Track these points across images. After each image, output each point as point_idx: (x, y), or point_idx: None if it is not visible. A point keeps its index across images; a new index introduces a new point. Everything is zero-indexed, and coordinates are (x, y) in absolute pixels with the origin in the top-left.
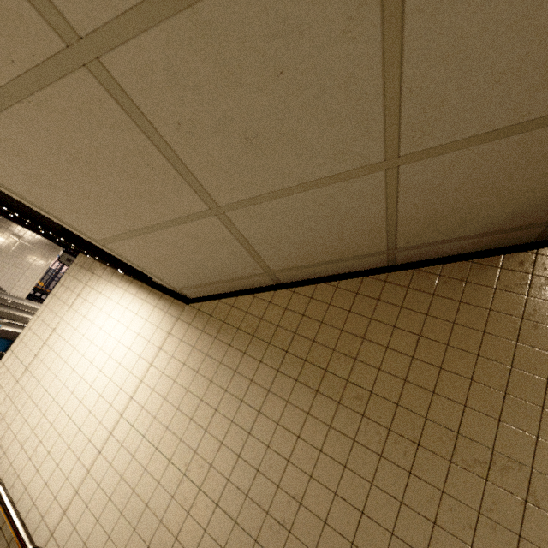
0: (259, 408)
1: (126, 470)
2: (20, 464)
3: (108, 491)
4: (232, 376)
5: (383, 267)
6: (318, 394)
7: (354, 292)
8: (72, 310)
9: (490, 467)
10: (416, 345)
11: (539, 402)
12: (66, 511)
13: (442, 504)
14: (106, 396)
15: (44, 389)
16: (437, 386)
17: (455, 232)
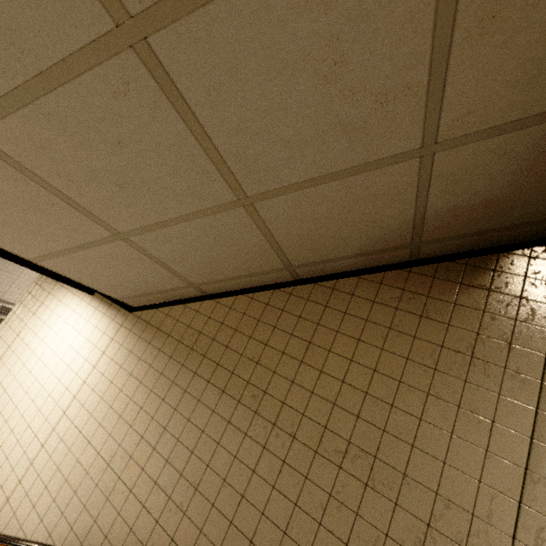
0: (175, 406)
1: (62, 462)
2: None
3: (45, 480)
4: (158, 378)
5: (291, 281)
6: (223, 394)
7: (265, 303)
8: (35, 317)
9: (344, 457)
10: (306, 351)
11: (390, 401)
12: (9, 499)
13: (304, 488)
14: (54, 396)
15: (4, 389)
16: (316, 387)
17: (335, 253)
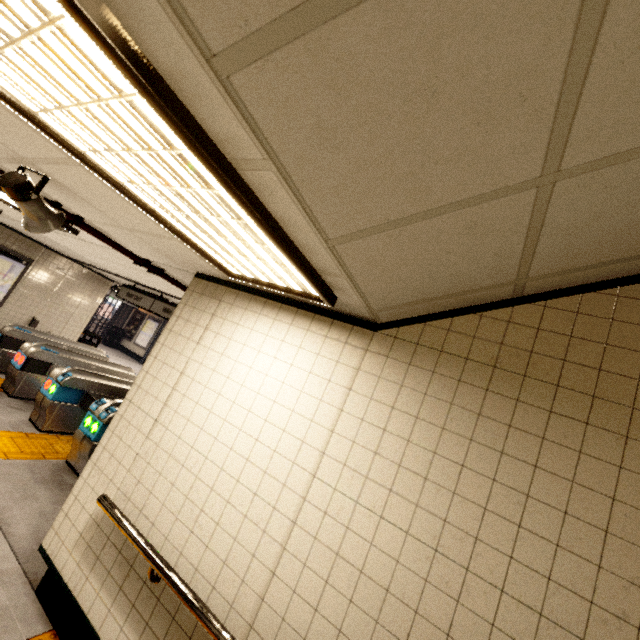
0: (533, 462)
1: (341, 545)
2: (180, 538)
3: (321, 572)
4: (475, 420)
5: None
6: (629, 440)
7: None
8: (202, 347)
9: None
10: None
11: None
12: (264, 597)
13: None
14: (284, 452)
15: (189, 445)
16: None
17: None
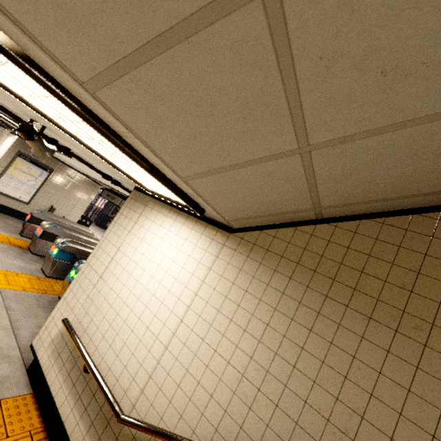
0: (310, 328)
1: (190, 365)
2: (103, 349)
3: (176, 379)
4: (280, 297)
5: (435, 206)
6: (371, 320)
7: (402, 229)
8: (131, 234)
9: None
10: None
11: None
12: (143, 390)
13: None
14: (167, 304)
15: (116, 294)
16: None
17: None
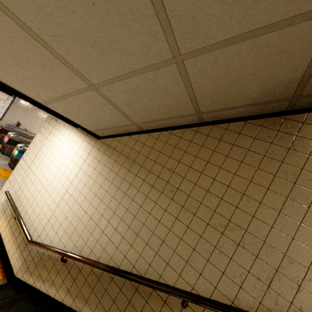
0: (125, 192)
1: (67, 214)
2: (27, 208)
3: (60, 222)
4: (115, 176)
5: (197, 123)
6: (152, 187)
7: (179, 137)
8: (47, 140)
9: (225, 228)
10: (205, 167)
11: (259, 200)
12: (44, 228)
13: (199, 242)
14: (61, 182)
15: (36, 176)
16: (210, 188)
17: (233, 103)
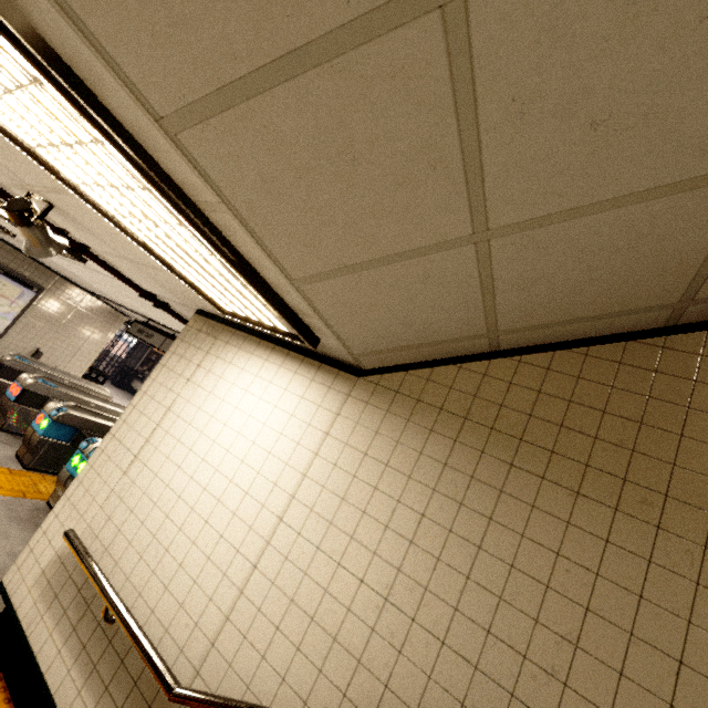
0: (489, 514)
1: (297, 591)
2: (141, 579)
3: (273, 618)
4: (441, 471)
5: (655, 329)
6: (579, 497)
7: (614, 361)
8: (192, 384)
9: None
10: None
11: None
12: (215, 643)
13: None
14: (255, 494)
15: (164, 483)
16: None
17: None
